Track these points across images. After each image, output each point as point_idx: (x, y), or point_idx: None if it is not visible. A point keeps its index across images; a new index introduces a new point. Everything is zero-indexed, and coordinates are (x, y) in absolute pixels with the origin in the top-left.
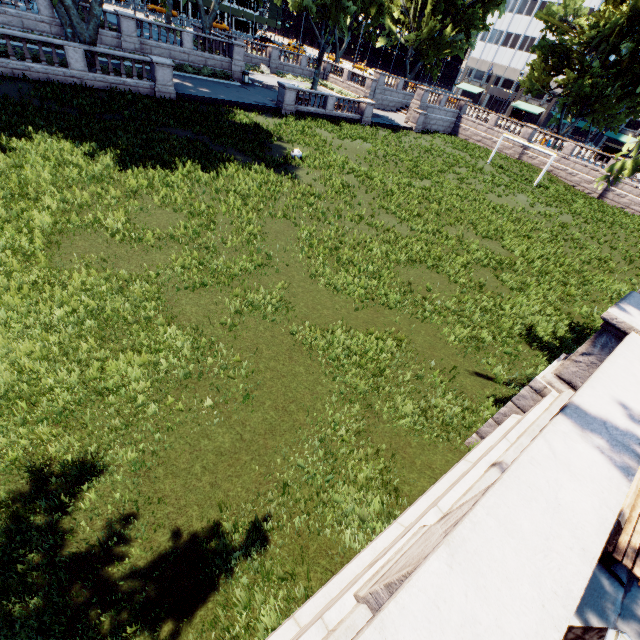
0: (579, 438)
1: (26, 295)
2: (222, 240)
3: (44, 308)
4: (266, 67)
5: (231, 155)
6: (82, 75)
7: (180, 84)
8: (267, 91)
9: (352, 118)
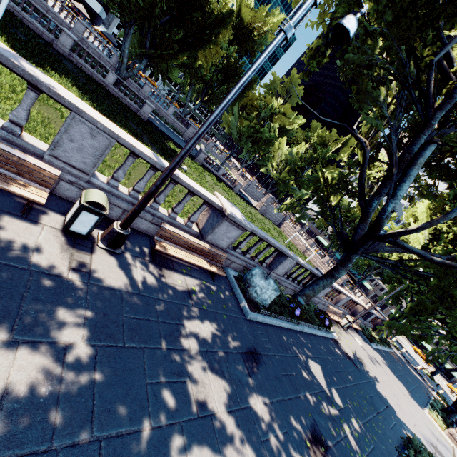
0: (149, 151)
1: (0, 95)
2: (113, 155)
3: (3, 103)
4: (204, 146)
5: (151, 146)
6: (109, 84)
7: (153, 119)
8: (195, 151)
9: (229, 185)
